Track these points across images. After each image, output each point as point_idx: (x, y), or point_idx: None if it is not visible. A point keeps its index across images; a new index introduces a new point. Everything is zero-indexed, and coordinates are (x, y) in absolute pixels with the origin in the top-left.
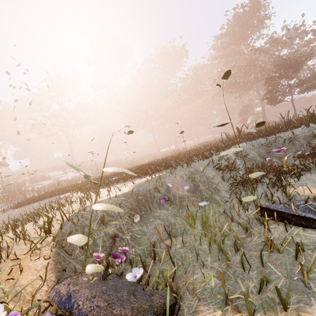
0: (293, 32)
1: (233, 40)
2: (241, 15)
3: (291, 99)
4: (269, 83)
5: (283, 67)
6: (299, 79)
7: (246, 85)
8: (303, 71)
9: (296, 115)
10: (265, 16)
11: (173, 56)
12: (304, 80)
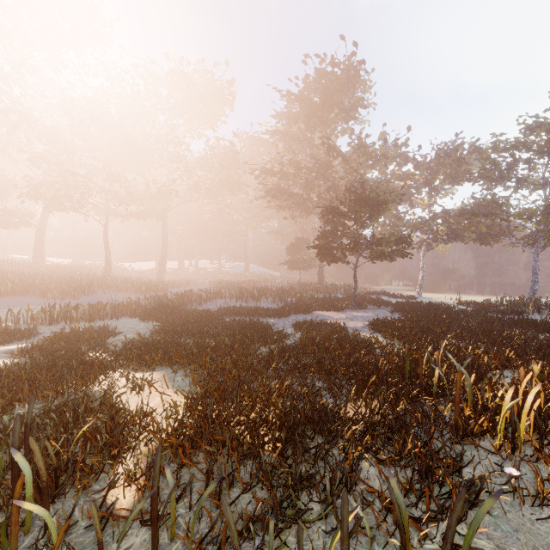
0: (391, 149)
1: (307, 114)
2: (327, 77)
3: (355, 264)
4: (328, 218)
5: (356, 198)
6: (383, 227)
7: (304, 203)
8: (390, 216)
9: (354, 297)
10: (362, 102)
11: (205, 91)
12: (381, 240)
